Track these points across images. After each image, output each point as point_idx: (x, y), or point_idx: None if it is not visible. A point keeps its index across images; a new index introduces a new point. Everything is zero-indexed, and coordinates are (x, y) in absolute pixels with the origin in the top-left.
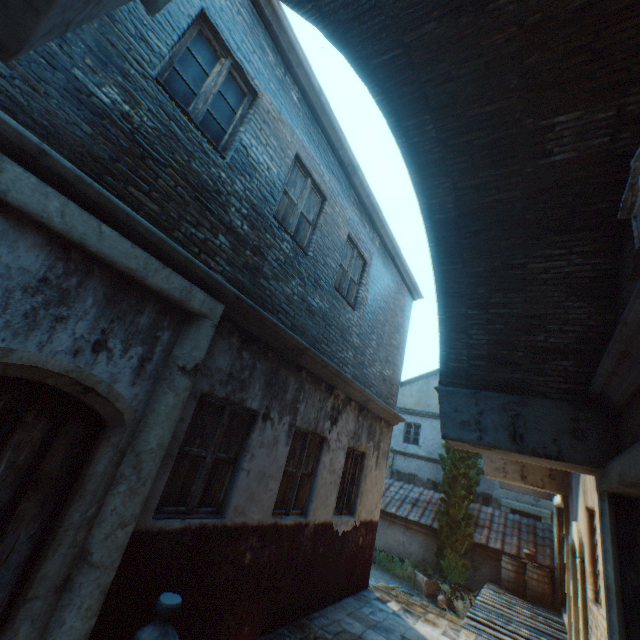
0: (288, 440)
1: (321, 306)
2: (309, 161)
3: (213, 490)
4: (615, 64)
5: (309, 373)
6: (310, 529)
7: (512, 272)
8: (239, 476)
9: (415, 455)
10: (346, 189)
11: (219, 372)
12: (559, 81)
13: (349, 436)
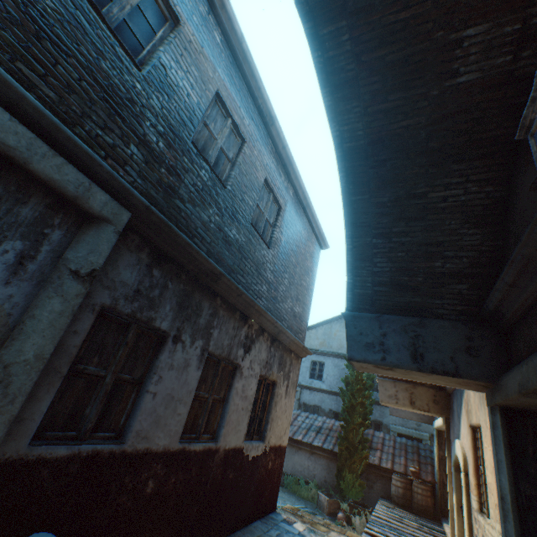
0: (200, 364)
1: (238, 238)
2: (230, 101)
3: (112, 414)
4: None
5: (224, 300)
6: (220, 455)
7: (414, 201)
8: (144, 399)
9: (319, 389)
10: (264, 137)
11: (124, 286)
12: None
13: (261, 365)
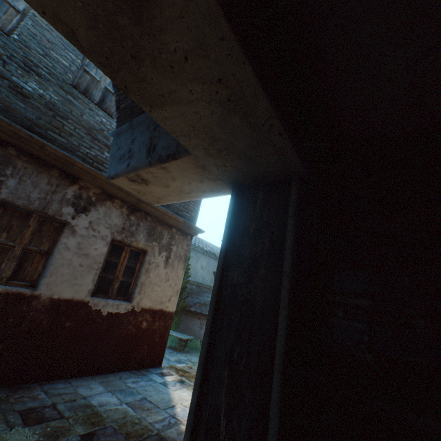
0: None
1: (43, 94)
2: None
3: None
4: None
5: (24, 153)
6: (43, 302)
7: None
8: None
9: None
10: None
11: None
12: None
13: (114, 230)
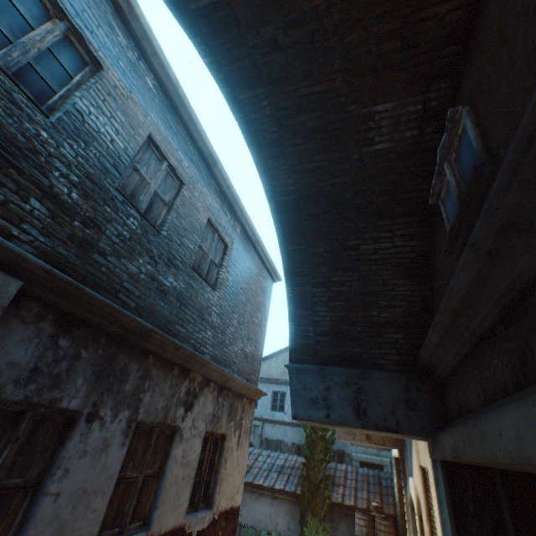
0: (125, 440)
1: (176, 286)
2: (165, 144)
3: None
4: (421, 56)
5: (158, 357)
6: None
7: (348, 252)
8: (40, 505)
9: (281, 421)
10: (207, 178)
11: (15, 368)
12: (376, 67)
13: (207, 420)
